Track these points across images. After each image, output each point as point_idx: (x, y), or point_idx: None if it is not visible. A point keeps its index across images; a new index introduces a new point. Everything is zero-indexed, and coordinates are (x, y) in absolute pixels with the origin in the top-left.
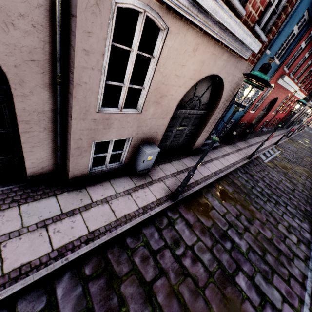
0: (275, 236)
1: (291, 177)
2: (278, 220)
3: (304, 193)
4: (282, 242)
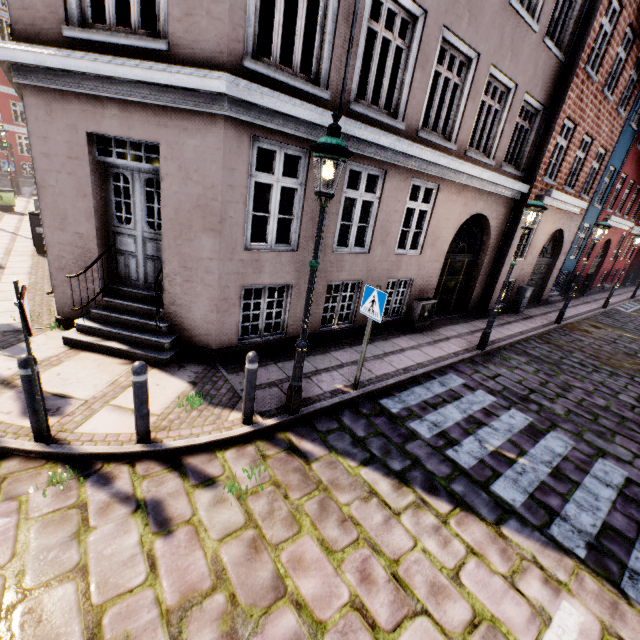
0: None
1: None
2: None
3: None
4: None
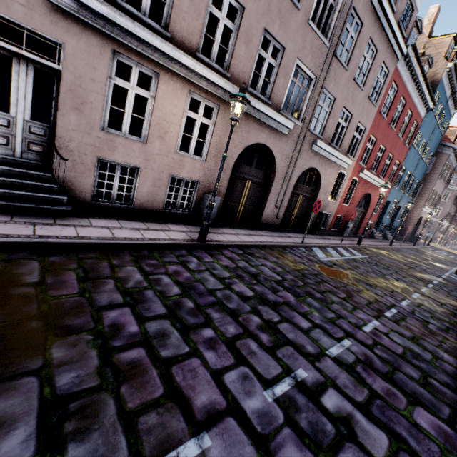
0: None
1: None
2: None
3: None
4: None
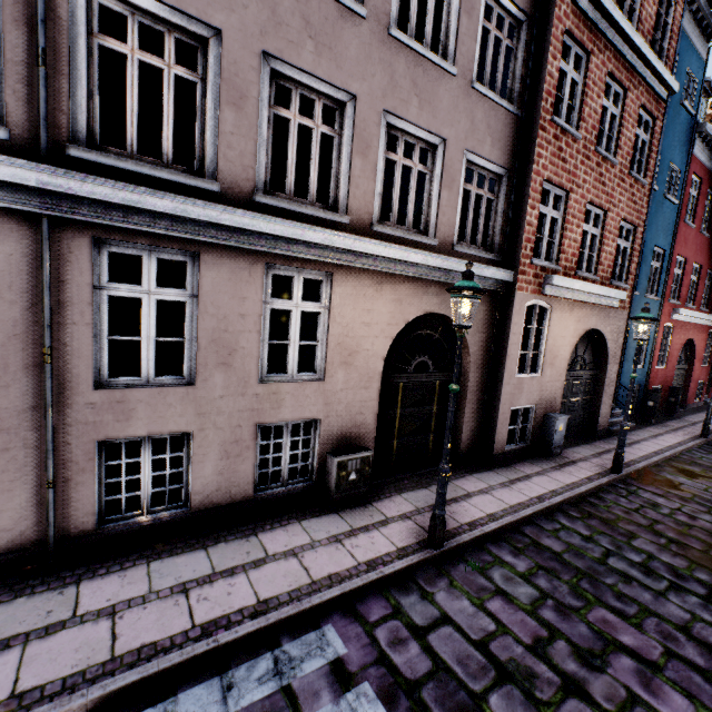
0: None
1: None
2: None
3: None
4: None
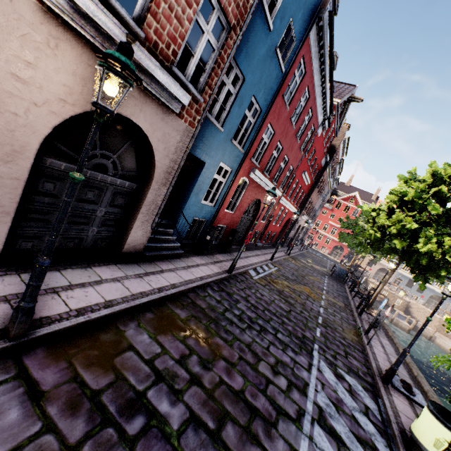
0: (251, 383)
1: (288, 296)
2: (260, 356)
3: (304, 314)
4: (260, 393)
